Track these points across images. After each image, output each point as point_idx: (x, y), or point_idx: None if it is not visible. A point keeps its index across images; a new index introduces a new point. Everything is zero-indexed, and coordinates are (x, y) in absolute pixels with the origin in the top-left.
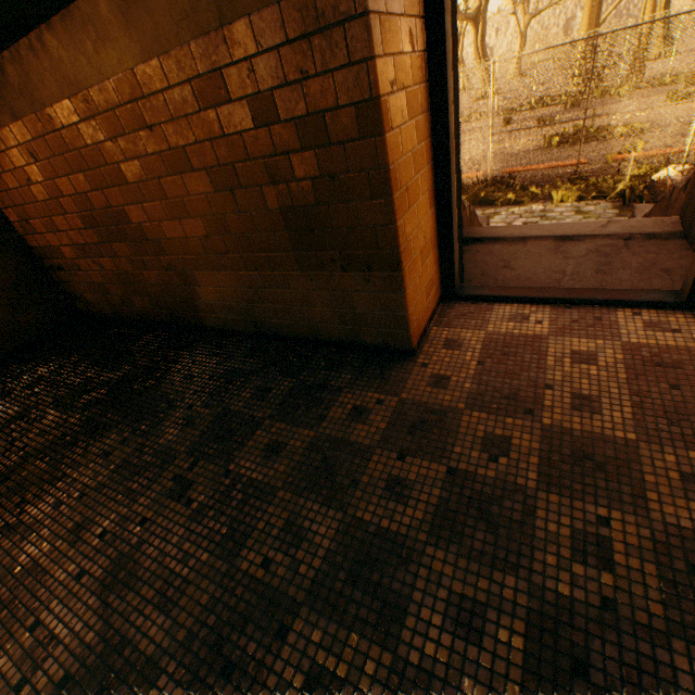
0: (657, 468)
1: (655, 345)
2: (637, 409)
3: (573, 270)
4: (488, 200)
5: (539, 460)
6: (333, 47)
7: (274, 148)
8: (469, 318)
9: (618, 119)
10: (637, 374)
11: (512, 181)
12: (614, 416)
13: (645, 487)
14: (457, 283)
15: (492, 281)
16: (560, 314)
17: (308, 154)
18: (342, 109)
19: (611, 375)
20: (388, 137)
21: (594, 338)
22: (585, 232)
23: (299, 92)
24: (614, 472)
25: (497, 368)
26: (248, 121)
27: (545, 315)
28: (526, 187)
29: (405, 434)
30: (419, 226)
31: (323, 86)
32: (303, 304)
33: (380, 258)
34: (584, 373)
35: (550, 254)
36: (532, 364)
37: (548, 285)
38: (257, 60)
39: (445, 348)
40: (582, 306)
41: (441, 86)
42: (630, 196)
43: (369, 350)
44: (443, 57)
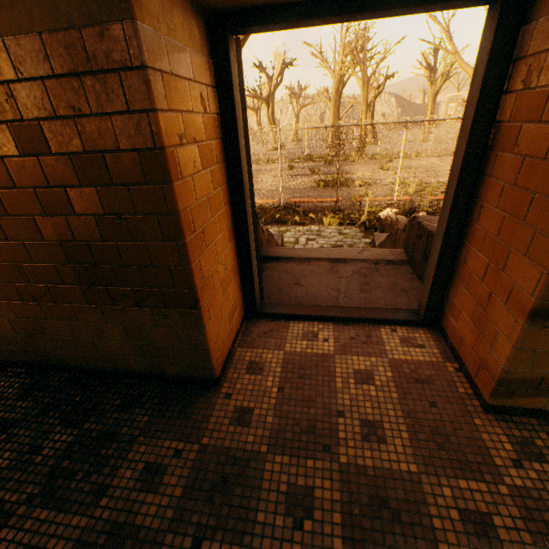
0: (440, 507)
1: (411, 361)
2: (412, 433)
3: (345, 288)
4: (282, 220)
5: (342, 517)
6: (110, 91)
7: (46, 178)
8: (270, 337)
9: (356, 175)
10: (405, 392)
11: (297, 208)
12: (396, 444)
13: (436, 536)
14: (259, 302)
15: (287, 297)
16: (341, 331)
17: (89, 190)
18: (124, 152)
19: (387, 394)
20: (177, 185)
21: (369, 355)
22: (349, 257)
23: (72, 128)
24: (408, 521)
25: (296, 394)
26: (10, 146)
27: (330, 332)
28: (306, 213)
29: (204, 501)
30: (219, 260)
31: (100, 126)
32: (95, 336)
33: (177, 296)
34: (367, 394)
35: (328, 273)
36: (325, 387)
37: (330, 301)
38: (18, 86)
39: (249, 372)
40: (356, 323)
41: (234, 144)
42: (369, 225)
43: (172, 380)
44: (234, 121)
